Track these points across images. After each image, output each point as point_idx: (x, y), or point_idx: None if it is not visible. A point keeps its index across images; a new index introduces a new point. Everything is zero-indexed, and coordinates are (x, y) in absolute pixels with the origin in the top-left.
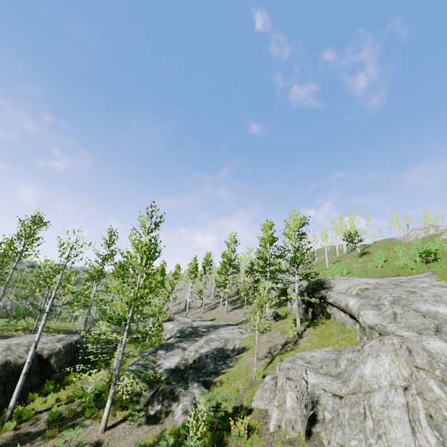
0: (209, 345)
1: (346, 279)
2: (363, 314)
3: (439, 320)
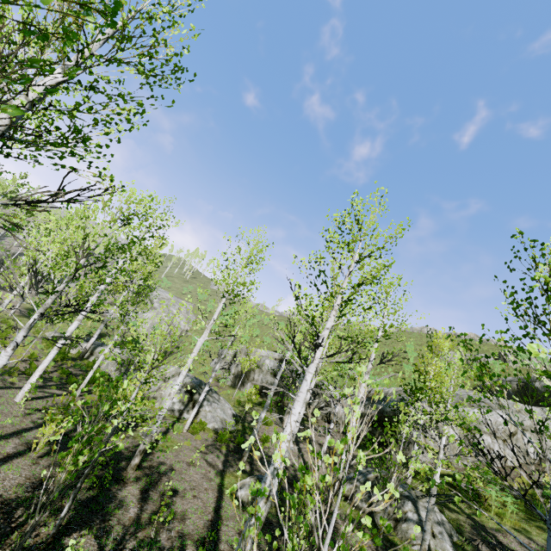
0: None
1: (161, 291)
2: (155, 304)
3: (172, 312)
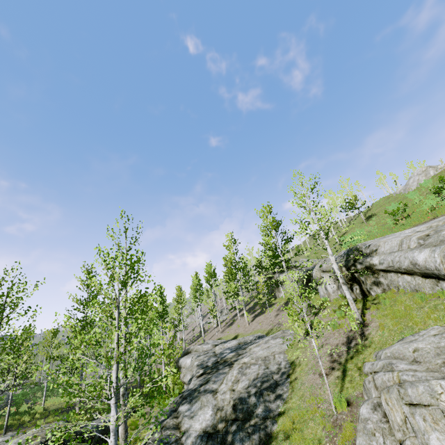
0: (245, 375)
1: (384, 237)
2: None
3: None
